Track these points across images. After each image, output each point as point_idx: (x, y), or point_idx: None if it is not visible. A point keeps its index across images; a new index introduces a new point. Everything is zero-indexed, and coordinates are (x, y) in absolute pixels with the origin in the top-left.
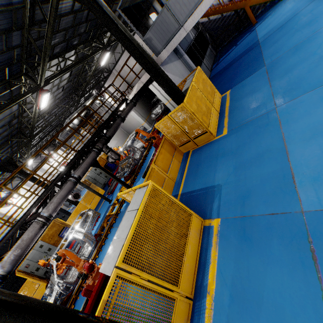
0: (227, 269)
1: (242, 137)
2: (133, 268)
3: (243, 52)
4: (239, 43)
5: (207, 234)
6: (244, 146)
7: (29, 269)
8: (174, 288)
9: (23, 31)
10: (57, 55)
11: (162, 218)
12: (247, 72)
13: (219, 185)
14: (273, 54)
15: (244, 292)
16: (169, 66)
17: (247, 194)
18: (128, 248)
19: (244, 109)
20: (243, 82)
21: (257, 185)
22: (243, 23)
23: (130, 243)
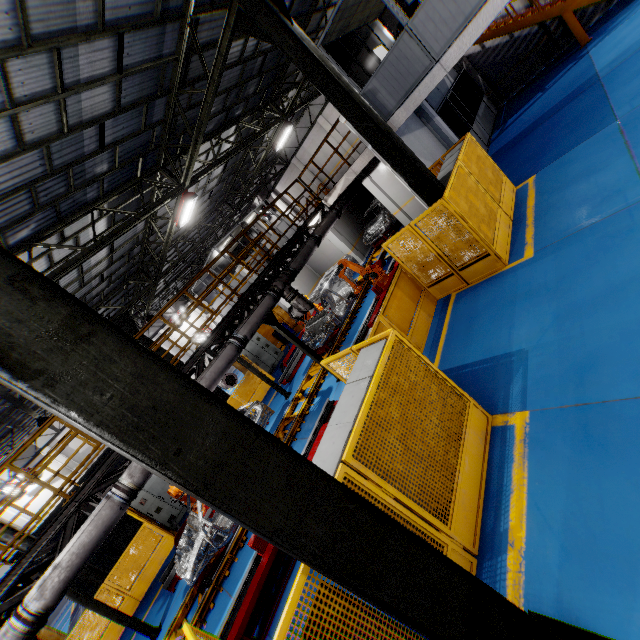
0: (551, 501)
1: (570, 258)
2: (370, 472)
3: (561, 101)
4: (550, 86)
5: (500, 441)
6: (574, 275)
7: (145, 508)
8: (441, 526)
9: (170, 97)
10: (210, 135)
11: (414, 397)
12: (572, 137)
13: (521, 351)
14: (634, 95)
15: (593, 541)
16: (407, 139)
17: (588, 363)
18: (358, 438)
19: (570, 207)
20: (565, 157)
21: (611, 346)
22: (557, 47)
23: (361, 430)
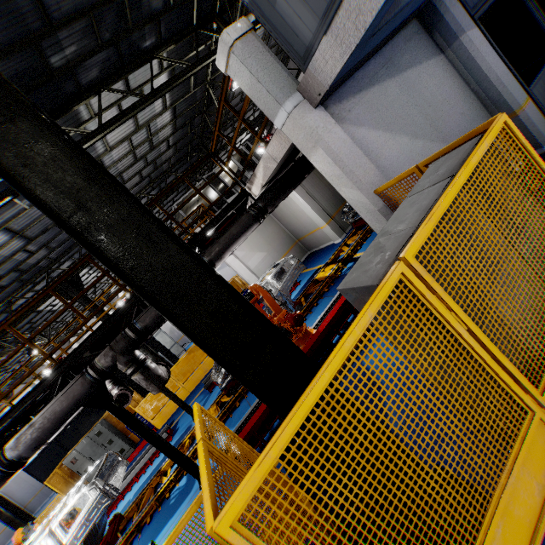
0: None
1: None
2: None
3: None
4: None
5: None
6: None
7: (76, 467)
8: None
9: None
10: (98, 85)
11: None
12: None
13: None
14: None
15: None
16: (377, 94)
17: None
18: None
19: None
20: None
21: None
22: None
23: None
